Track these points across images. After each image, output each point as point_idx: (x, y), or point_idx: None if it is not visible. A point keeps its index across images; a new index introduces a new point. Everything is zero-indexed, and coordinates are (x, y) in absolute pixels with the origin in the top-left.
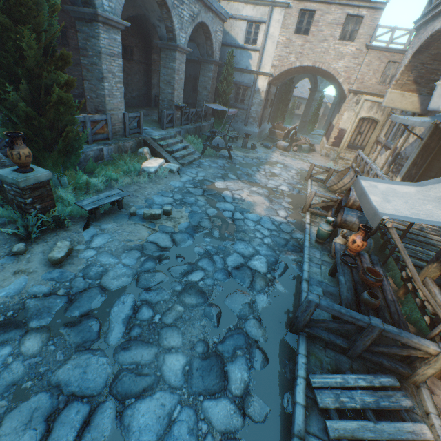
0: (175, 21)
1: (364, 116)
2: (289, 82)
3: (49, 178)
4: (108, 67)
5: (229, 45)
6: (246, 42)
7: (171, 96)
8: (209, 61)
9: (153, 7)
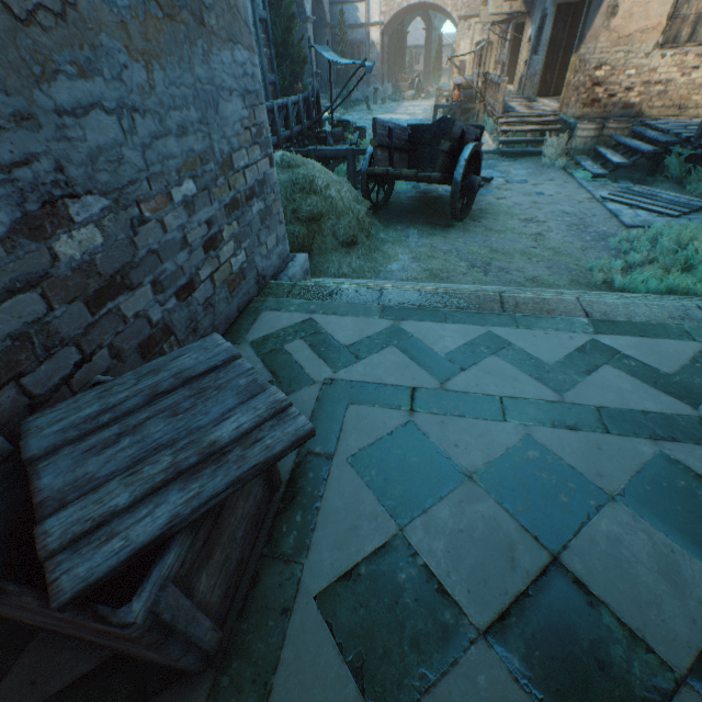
0: None
1: (479, 41)
2: (399, 28)
3: None
4: None
5: (333, 4)
6: None
7: (309, 65)
8: (323, 26)
9: None
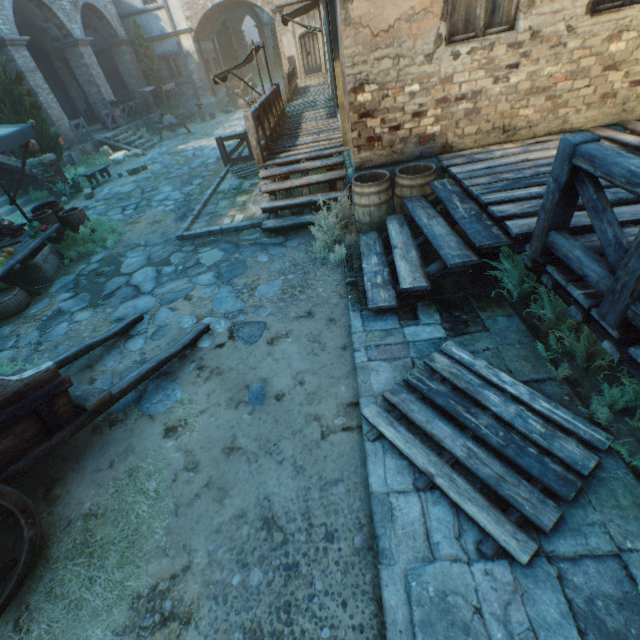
0: (61, 17)
1: (301, 34)
2: (224, 29)
3: (55, 158)
4: (35, 84)
5: (129, 15)
6: (145, 3)
7: (101, 95)
8: (117, 44)
9: (33, 12)
